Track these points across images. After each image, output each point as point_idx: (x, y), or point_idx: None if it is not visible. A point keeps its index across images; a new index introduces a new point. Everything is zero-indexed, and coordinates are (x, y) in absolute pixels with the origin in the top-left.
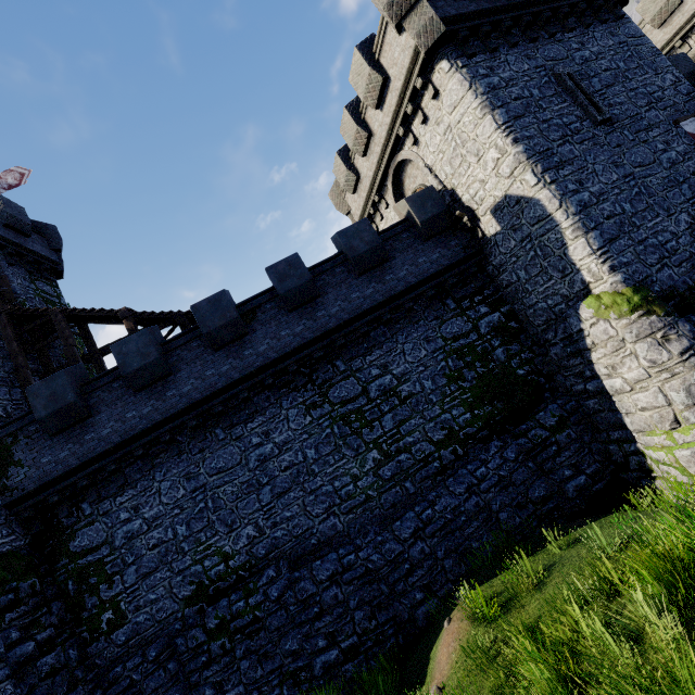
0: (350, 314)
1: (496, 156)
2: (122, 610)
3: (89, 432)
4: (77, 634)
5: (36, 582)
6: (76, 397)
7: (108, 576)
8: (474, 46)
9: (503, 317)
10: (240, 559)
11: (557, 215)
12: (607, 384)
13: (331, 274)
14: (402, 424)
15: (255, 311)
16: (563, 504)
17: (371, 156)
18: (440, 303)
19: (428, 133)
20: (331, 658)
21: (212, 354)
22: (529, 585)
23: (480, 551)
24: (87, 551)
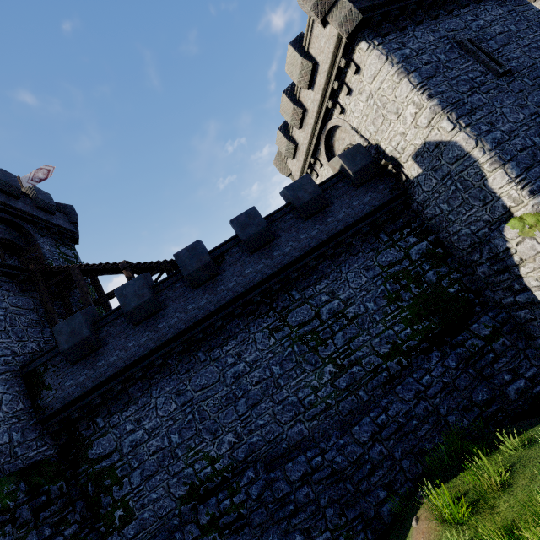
0: (300, 252)
1: (414, 111)
2: (130, 508)
3: (100, 360)
4: (96, 529)
5: (63, 485)
6: (90, 333)
7: (118, 478)
8: (386, 28)
9: (430, 245)
10: (224, 462)
11: (474, 152)
12: (539, 295)
13: (282, 221)
14: (351, 340)
15: (224, 255)
16: (506, 406)
17: (306, 128)
18: (374, 237)
19: (352, 102)
20: None
21: (192, 292)
22: (494, 487)
23: (433, 451)
24: (101, 457)
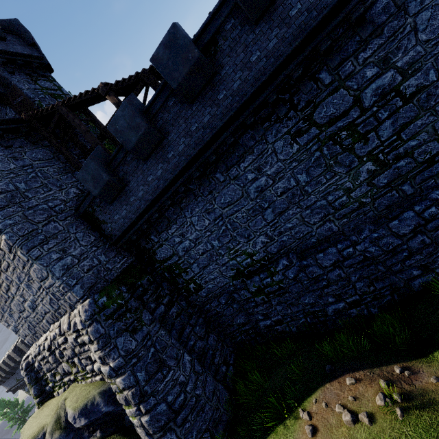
0: None
1: None
2: (198, 283)
3: (130, 196)
4: (181, 294)
5: (149, 278)
6: (108, 176)
7: (183, 269)
8: None
9: None
10: (260, 255)
11: None
12: None
13: None
14: (404, 128)
15: (215, 39)
16: None
17: None
18: None
19: None
20: (339, 307)
21: (189, 108)
22: None
23: None
24: (166, 259)
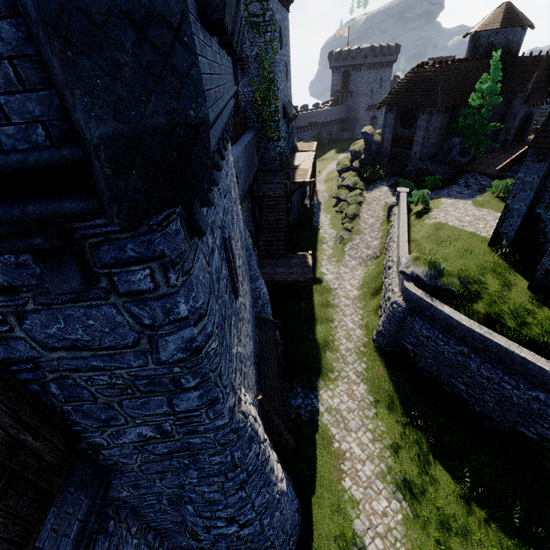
0: None
1: None
2: None
3: None
4: None
5: None
6: None
7: None
8: None
9: None
10: None
11: None
12: None
13: None
14: None
15: None
16: None
17: None
18: None
19: None
20: None
21: None
22: None
23: None
24: None
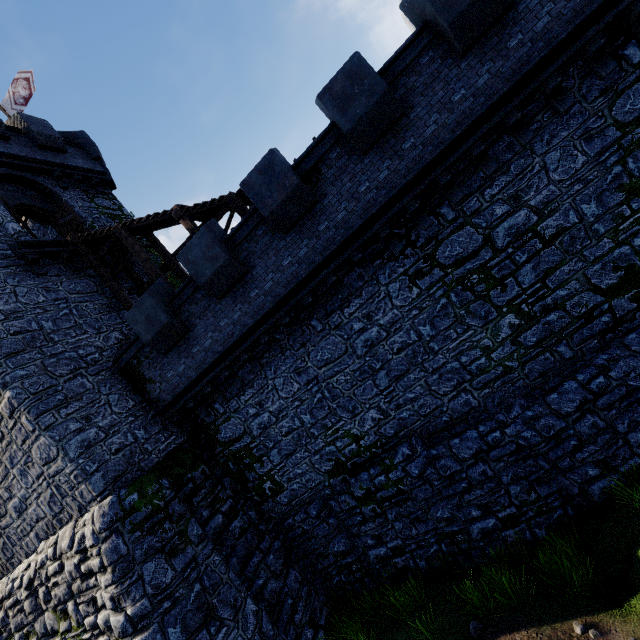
0: (454, 130)
1: None
2: (277, 481)
3: (194, 346)
4: (250, 498)
5: (205, 468)
6: (168, 317)
7: (257, 457)
8: None
9: None
10: (370, 439)
11: None
12: None
13: (414, 71)
14: (548, 274)
15: (318, 167)
16: None
17: None
18: (611, 60)
19: None
20: (489, 526)
21: (282, 239)
22: None
23: None
24: (233, 440)
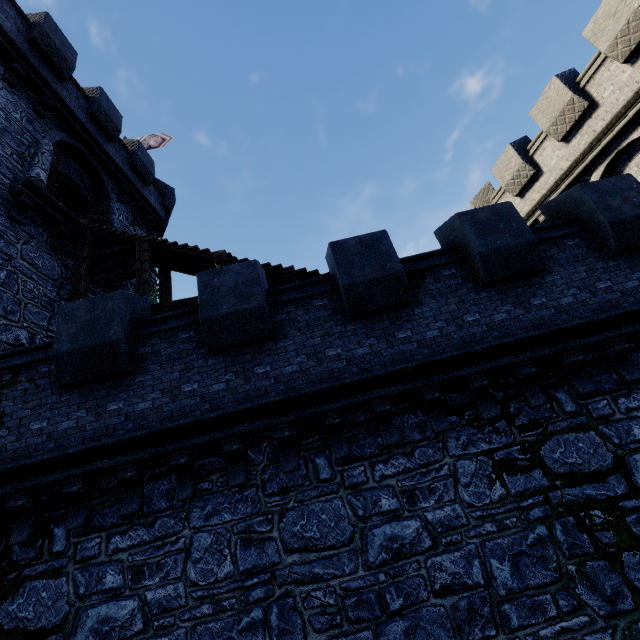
0: (596, 312)
1: None
2: None
3: (117, 399)
4: None
5: None
6: (121, 335)
7: None
8: None
9: None
10: None
11: None
12: None
13: (557, 245)
14: None
15: (423, 274)
16: None
17: (577, 139)
18: None
19: None
20: None
21: (342, 323)
22: None
23: None
24: (22, 633)
